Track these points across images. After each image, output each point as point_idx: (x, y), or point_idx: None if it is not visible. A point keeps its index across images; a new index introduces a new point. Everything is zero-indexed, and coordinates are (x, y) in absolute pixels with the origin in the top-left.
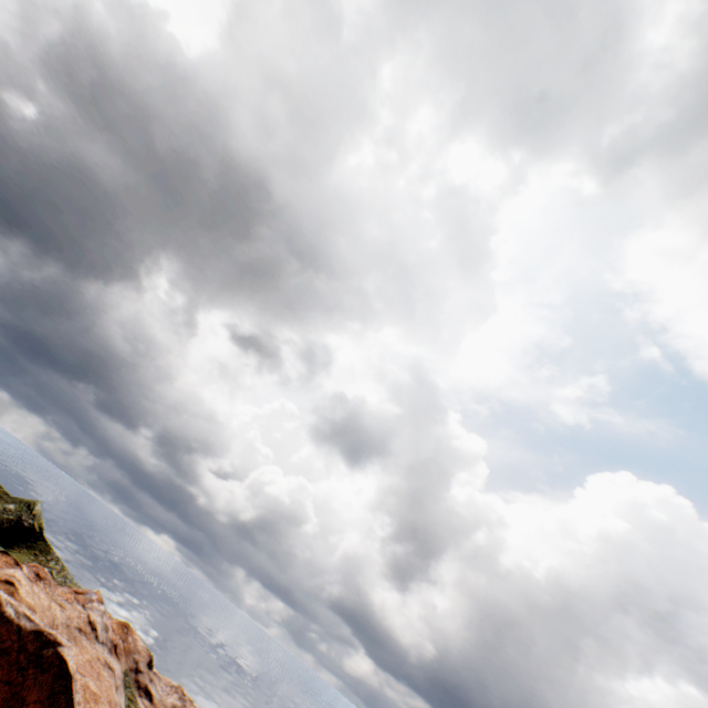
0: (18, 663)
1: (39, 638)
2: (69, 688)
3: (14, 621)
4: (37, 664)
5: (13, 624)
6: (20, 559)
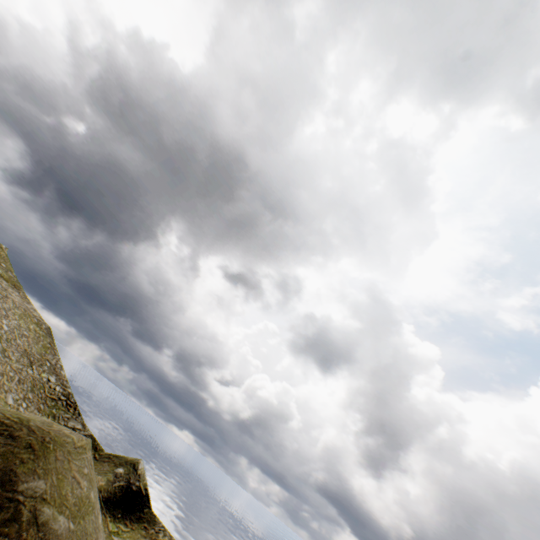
0: None
1: None
2: None
3: None
4: None
5: None
6: (137, 534)
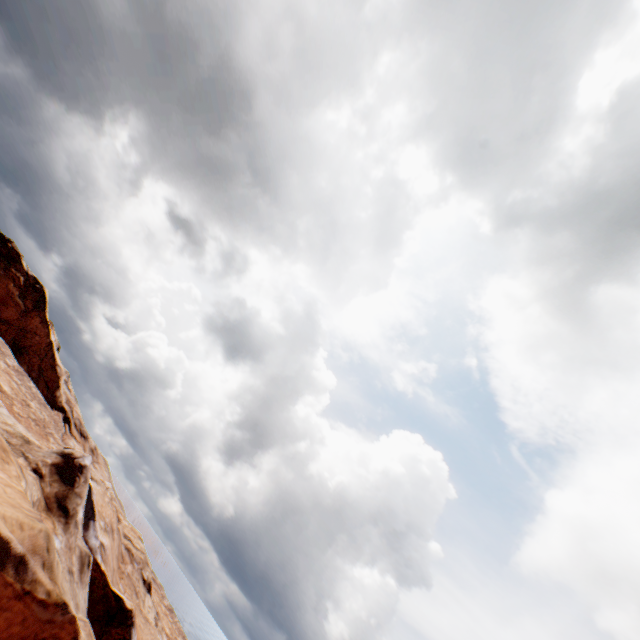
0: (26, 283)
1: (36, 280)
2: (46, 304)
3: (26, 268)
4: (34, 288)
5: (26, 269)
6: None
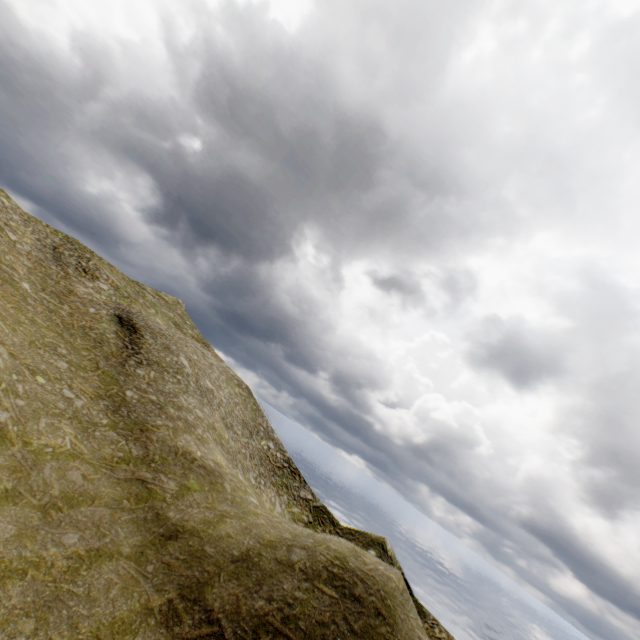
0: None
1: None
2: None
3: None
4: None
5: None
6: None
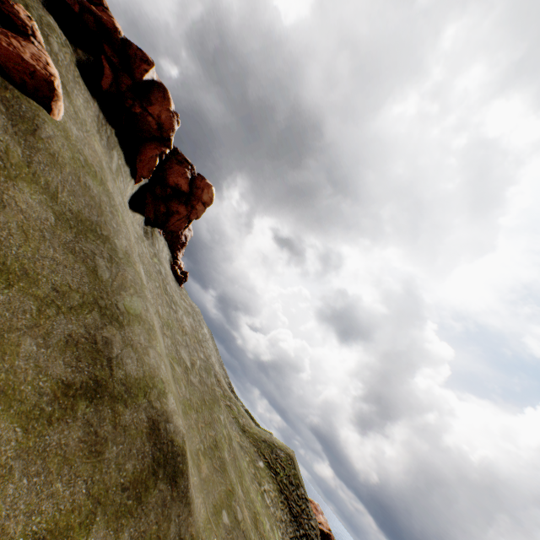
0: None
1: None
2: None
3: None
4: None
5: None
6: None
